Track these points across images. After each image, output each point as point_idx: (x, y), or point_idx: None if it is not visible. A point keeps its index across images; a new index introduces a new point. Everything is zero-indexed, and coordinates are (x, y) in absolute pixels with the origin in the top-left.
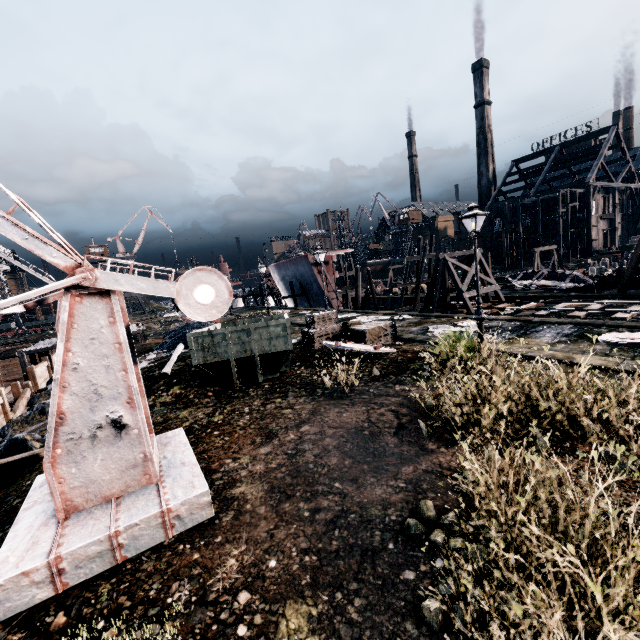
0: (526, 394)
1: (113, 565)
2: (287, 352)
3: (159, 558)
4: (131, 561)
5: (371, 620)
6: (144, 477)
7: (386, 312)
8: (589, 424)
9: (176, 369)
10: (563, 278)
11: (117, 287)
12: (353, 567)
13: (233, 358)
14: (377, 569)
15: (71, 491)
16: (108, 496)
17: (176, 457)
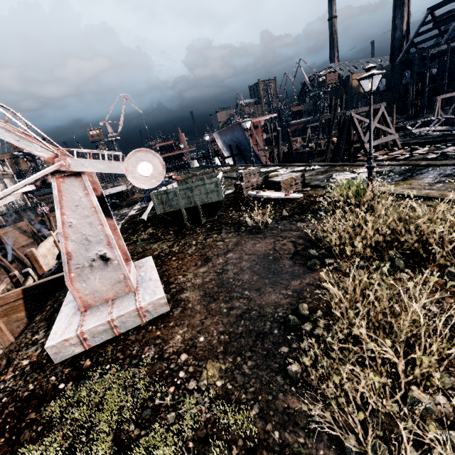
0: (393, 228)
1: (114, 336)
2: (220, 202)
3: (138, 333)
4: (123, 334)
5: (256, 374)
6: (126, 288)
7: (301, 164)
8: (437, 251)
9: (150, 216)
10: None
11: (84, 169)
12: (250, 343)
13: (183, 208)
14: (264, 345)
15: (85, 296)
16: (107, 299)
17: (146, 275)
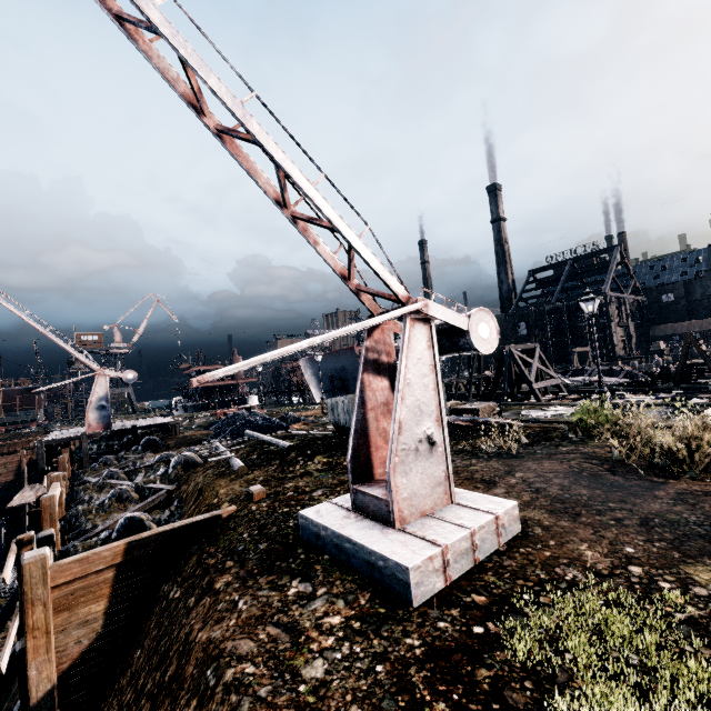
0: None
1: (472, 565)
2: None
3: (512, 558)
4: (486, 562)
5: None
6: (445, 497)
7: None
8: None
9: (297, 443)
10: (615, 374)
11: (438, 316)
12: (706, 544)
13: None
14: None
15: (402, 502)
16: (423, 512)
17: None
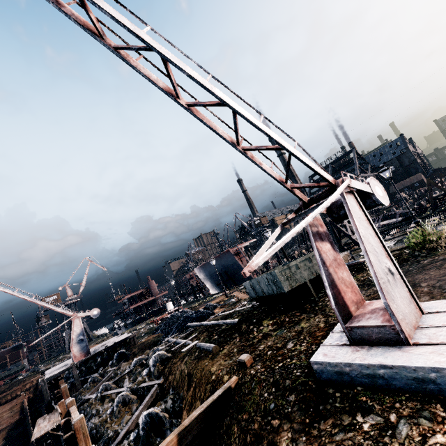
0: None
1: None
2: None
3: None
4: None
5: None
6: (417, 310)
7: None
8: None
9: (240, 318)
10: (393, 217)
11: (356, 187)
12: None
13: (307, 280)
14: None
15: (401, 322)
16: (414, 326)
17: None
